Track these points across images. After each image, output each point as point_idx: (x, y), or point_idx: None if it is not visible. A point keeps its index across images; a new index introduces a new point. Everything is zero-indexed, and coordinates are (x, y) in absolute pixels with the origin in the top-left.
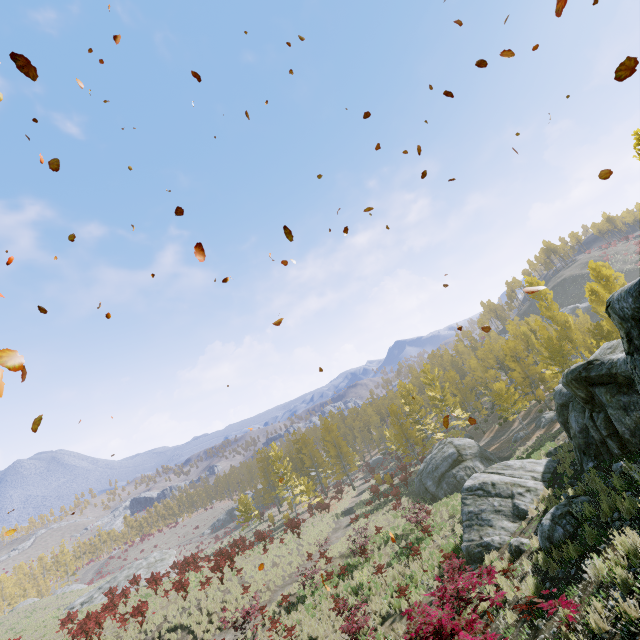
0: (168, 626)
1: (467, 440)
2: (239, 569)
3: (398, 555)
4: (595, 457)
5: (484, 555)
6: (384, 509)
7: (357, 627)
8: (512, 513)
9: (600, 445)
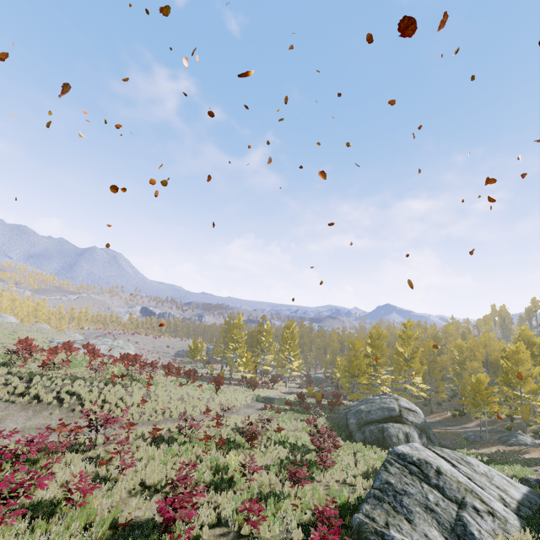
0: (70, 389)
1: (415, 407)
2: (149, 383)
3: (282, 465)
4: None
5: None
6: (299, 416)
7: (172, 516)
8: (451, 527)
9: None
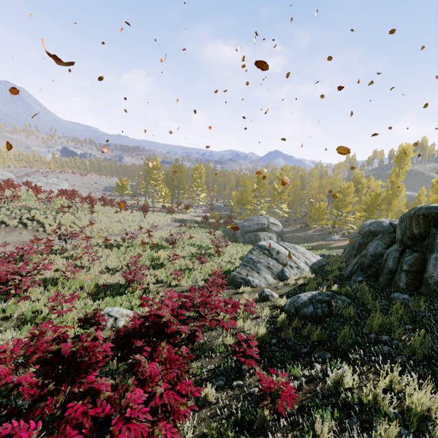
0: (29, 216)
1: (278, 222)
2: (93, 212)
3: (193, 256)
4: (368, 276)
5: (242, 285)
6: (204, 230)
7: (132, 279)
8: (277, 274)
9: (387, 273)
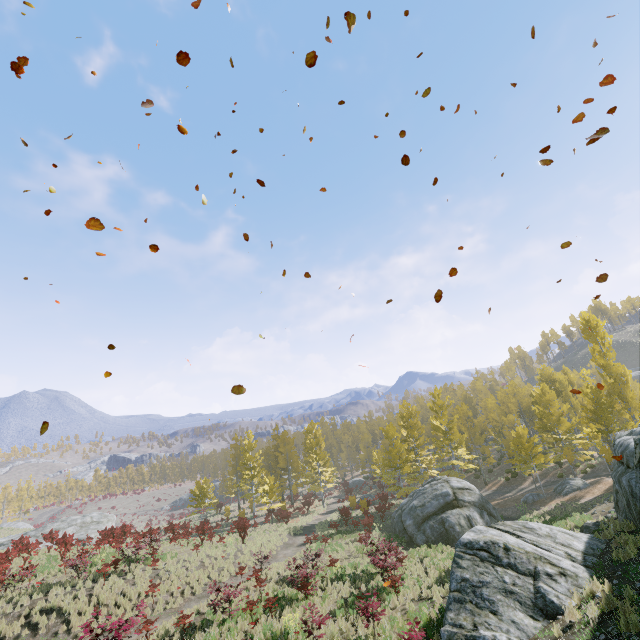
0: (44, 605)
1: (468, 484)
2: (156, 559)
3: (348, 604)
4: None
5: None
6: (349, 538)
7: None
8: (533, 602)
9: None
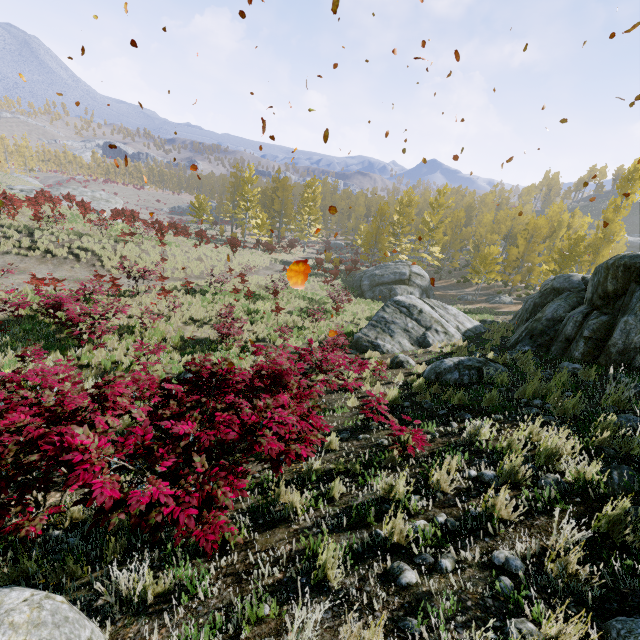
0: (80, 245)
1: (424, 273)
2: (164, 243)
3: (302, 311)
4: (538, 346)
5: (368, 350)
6: (317, 278)
7: (228, 332)
8: (417, 339)
9: (563, 340)
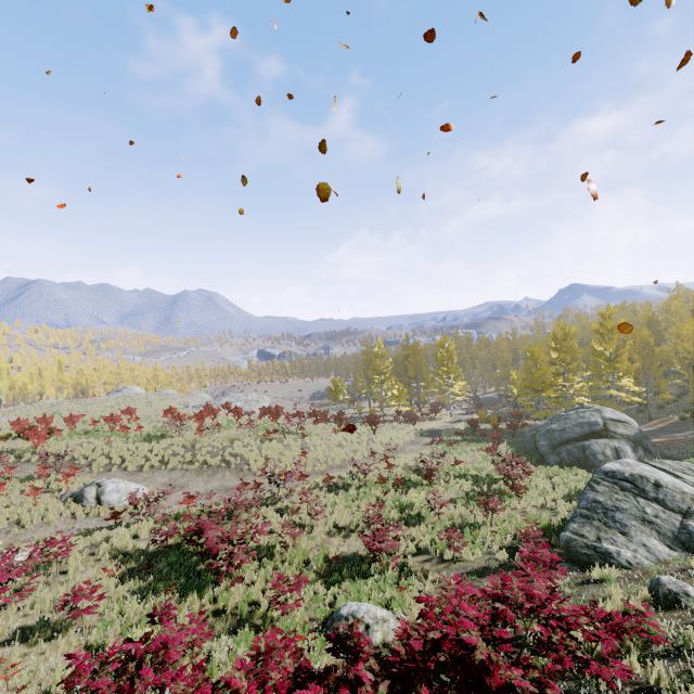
0: (231, 451)
1: (625, 417)
2: (304, 435)
3: (468, 497)
4: None
5: (593, 562)
6: (475, 446)
7: (379, 547)
8: (674, 535)
9: None
